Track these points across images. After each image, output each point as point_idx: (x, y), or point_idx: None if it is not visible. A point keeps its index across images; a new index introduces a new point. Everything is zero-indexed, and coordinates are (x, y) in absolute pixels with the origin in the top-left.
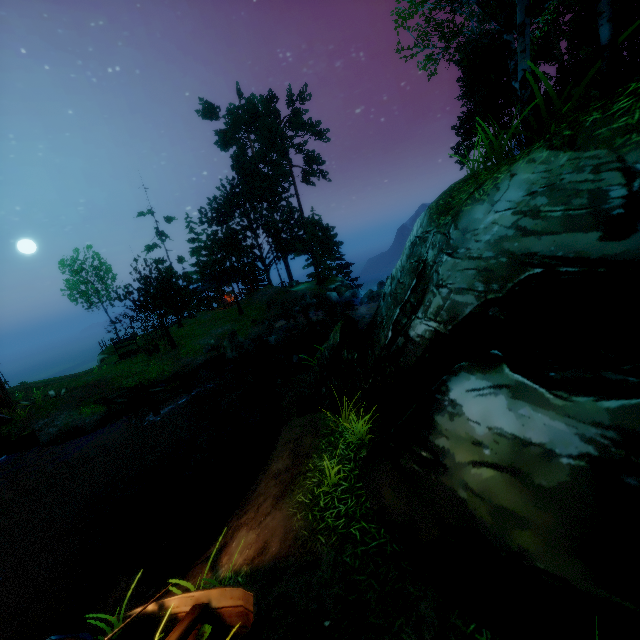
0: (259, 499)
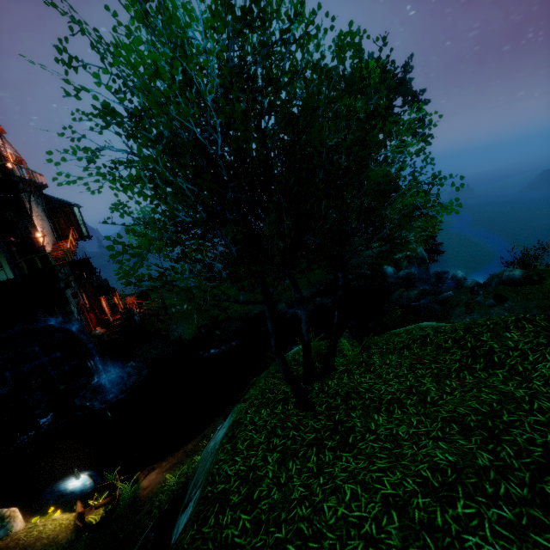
0: (172, 459)
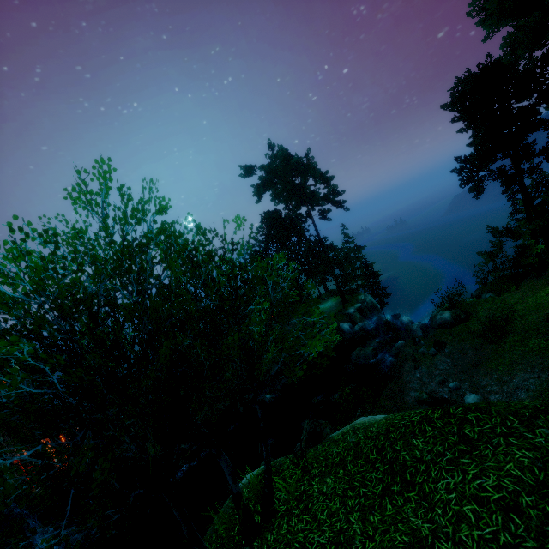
0: None
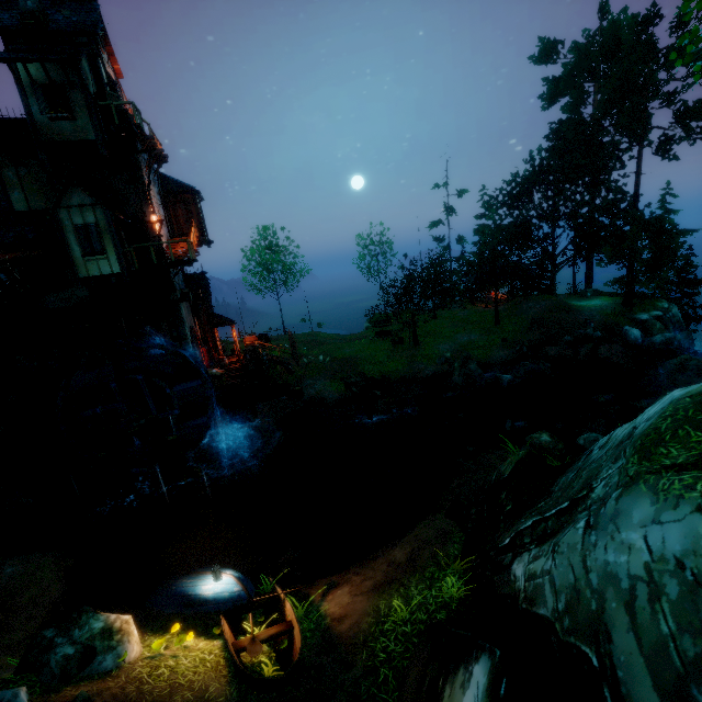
0: (369, 572)
